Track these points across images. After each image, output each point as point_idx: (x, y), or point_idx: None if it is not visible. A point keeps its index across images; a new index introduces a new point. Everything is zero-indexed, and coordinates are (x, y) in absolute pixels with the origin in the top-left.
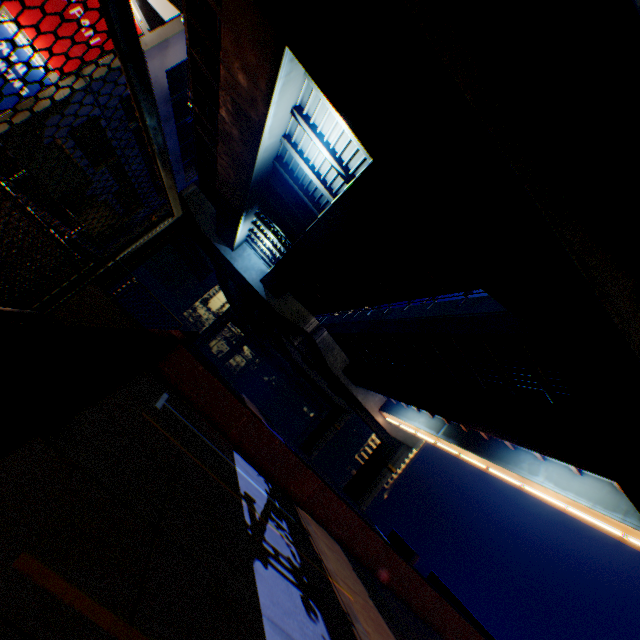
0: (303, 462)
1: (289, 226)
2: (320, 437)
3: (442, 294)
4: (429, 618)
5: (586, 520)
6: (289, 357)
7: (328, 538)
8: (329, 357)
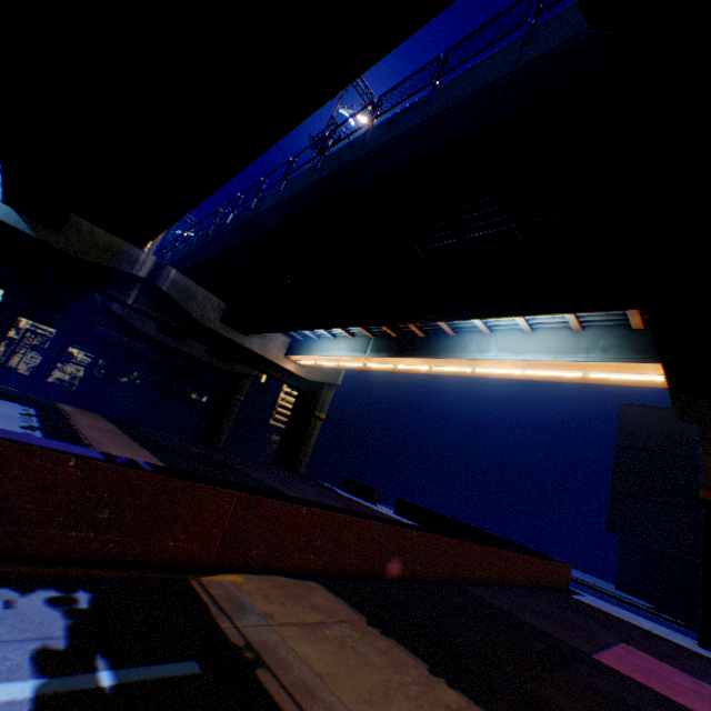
0: (179, 478)
1: None
2: (223, 418)
3: (350, 81)
4: (456, 574)
5: (542, 377)
6: (138, 334)
7: (298, 596)
8: (194, 307)
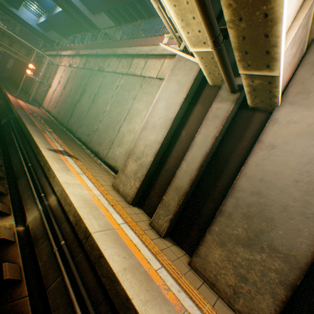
0: None
1: (45, 7)
2: None
3: None
4: None
5: None
6: None
7: None
8: None
